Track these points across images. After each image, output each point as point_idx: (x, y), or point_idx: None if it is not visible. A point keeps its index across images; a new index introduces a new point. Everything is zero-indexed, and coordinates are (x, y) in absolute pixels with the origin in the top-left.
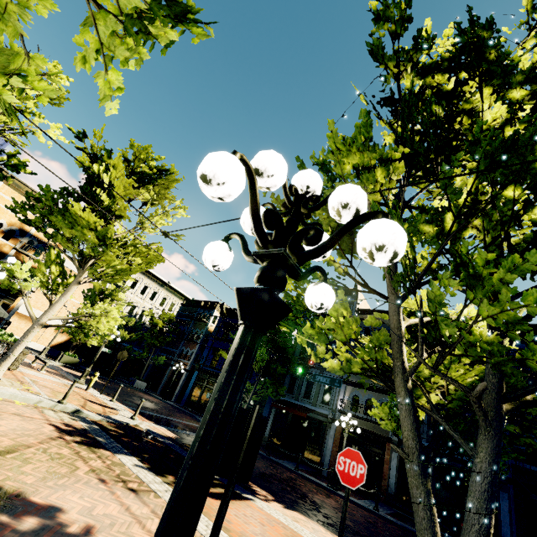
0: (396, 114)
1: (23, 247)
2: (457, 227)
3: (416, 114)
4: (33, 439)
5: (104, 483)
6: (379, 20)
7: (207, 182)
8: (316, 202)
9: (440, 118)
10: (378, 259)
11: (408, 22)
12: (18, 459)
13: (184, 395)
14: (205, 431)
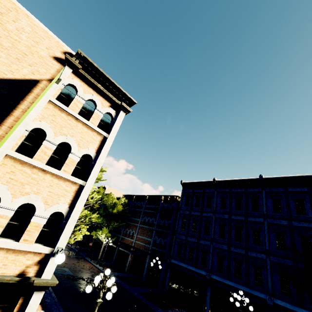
0: None
1: None
2: None
3: None
4: None
5: None
6: None
7: None
8: None
9: None
10: None
11: None
12: None
13: None
14: None
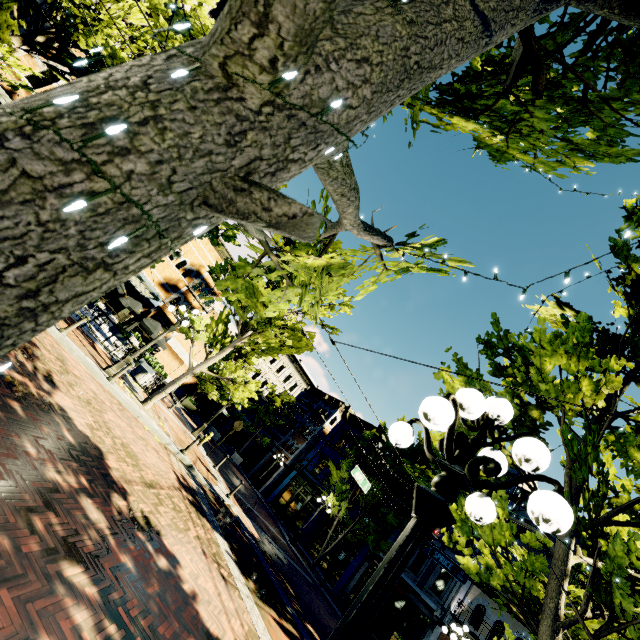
0: (636, 298)
1: (194, 286)
2: None
3: None
4: (164, 481)
5: (205, 556)
6: (633, 218)
7: (427, 419)
8: (502, 434)
9: None
10: (542, 527)
11: None
12: (156, 496)
13: (273, 491)
14: (373, 588)
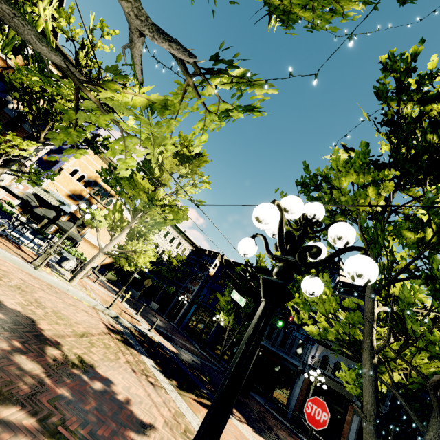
0: (394, 133)
1: (95, 193)
2: (436, 240)
3: (411, 140)
4: (95, 330)
5: (135, 373)
6: (387, 69)
7: (259, 221)
8: (319, 227)
9: (433, 144)
10: (357, 281)
11: (412, 71)
12: (88, 342)
13: (183, 321)
14: (239, 360)
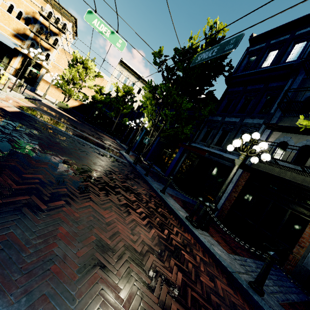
0: None
1: (38, 32)
2: None
3: None
4: None
5: None
6: None
7: None
8: None
9: None
10: None
11: None
12: None
13: None
14: None
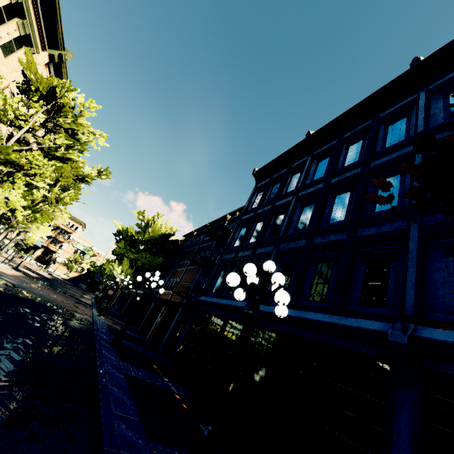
0: None
1: (59, 233)
2: None
3: None
4: None
5: None
6: None
7: None
8: None
9: None
10: None
11: None
12: None
13: None
14: None
